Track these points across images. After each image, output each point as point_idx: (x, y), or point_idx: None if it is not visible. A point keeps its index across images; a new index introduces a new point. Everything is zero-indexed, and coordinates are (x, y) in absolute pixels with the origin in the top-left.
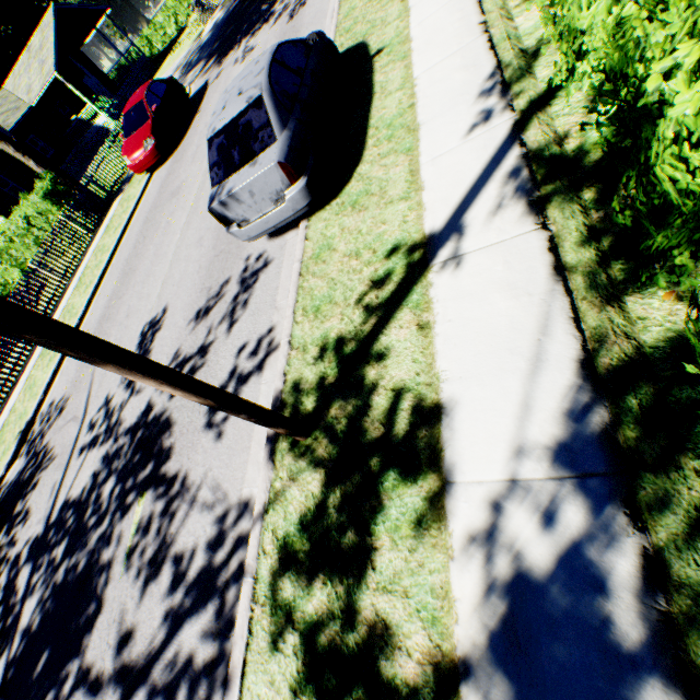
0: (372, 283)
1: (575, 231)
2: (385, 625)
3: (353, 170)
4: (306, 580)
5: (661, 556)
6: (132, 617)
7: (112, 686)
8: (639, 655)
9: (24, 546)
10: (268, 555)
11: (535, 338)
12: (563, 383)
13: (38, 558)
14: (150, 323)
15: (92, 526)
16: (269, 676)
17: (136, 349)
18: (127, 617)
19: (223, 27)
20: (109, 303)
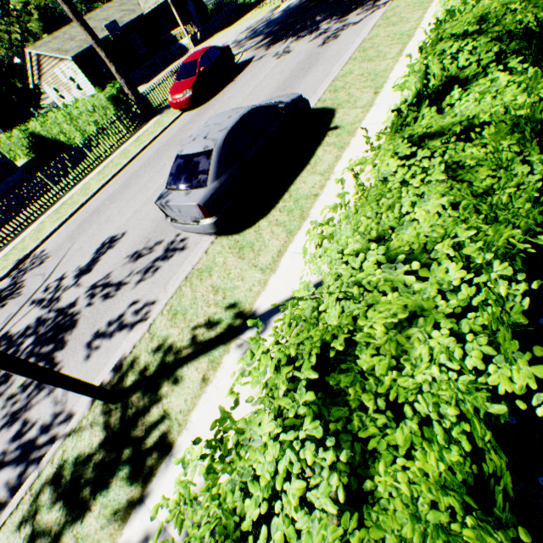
0: (208, 321)
1: None
2: None
3: (259, 219)
4: (56, 498)
5: None
6: None
7: None
8: None
9: None
10: (53, 464)
11: None
12: None
13: None
14: (112, 237)
15: None
16: (8, 541)
17: (95, 251)
18: None
19: (290, 14)
20: (106, 201)
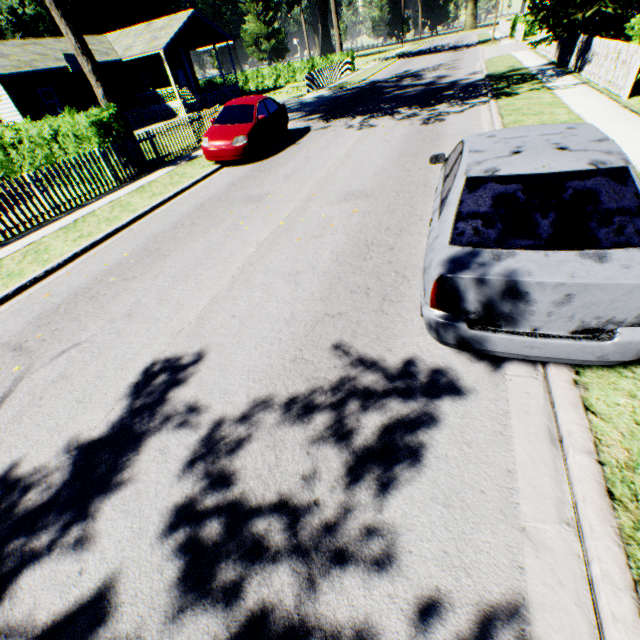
0: None
1: None
2: None
3: None
4: None
5: None
6: None
7: None
8: None
9: None
10: None
11: None
12: None
13: None
14: (169, 354)
15: None
16: None
17: (124, 388)
18: None
19: (331, 101)
20: (105, 275)
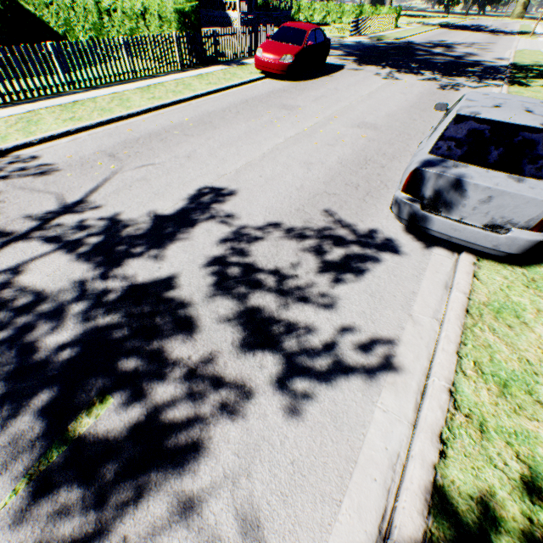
0: None
1: None
2: None
3: None
4: None
5: None
6: None
7: None
8: None
9: None
10: None
11: None
12: None
13: None
14: (215, 185)
15: None
16: None
17: (184, 195)
18: None
19: (367, 48)
20: (171, 129)
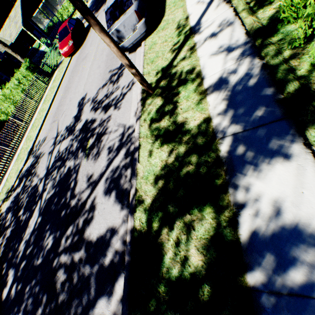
0: (172, 46)
1: (241, 3)
2: (186, 118)
3: (161, 20)
4: (158, 124)
5: (268, 62)
6: (92, 170)
7: (87, 189)
8: (262, 84)
9: (39, 179)
10: (143, 126)
11: (230, 34)
12: (239, 40)
13: (46, 178)
14: (81, 98)
15: (68, 159)
16: (148, 150)
17: (76, 107)
18: (89, 171)
19: (96, 1)
20: (60, 101)
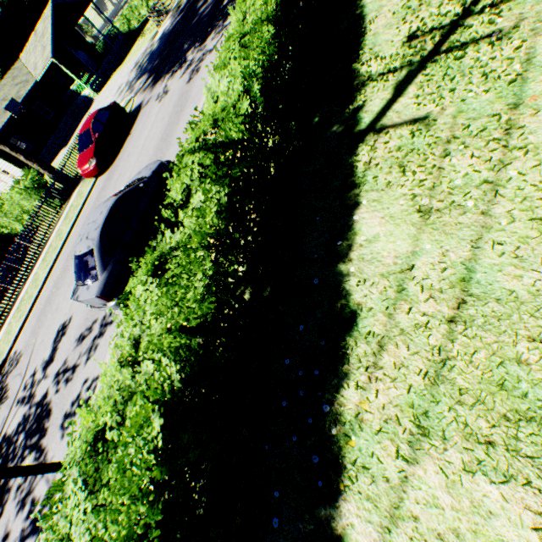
0: None
1: None
2: None
3: None
4: None
5: None
6: (12, 525)
7: None
8: None
9: None
10: None
11: None
12: None
13: None
14: (63, 325)
15: (11, 459)
16: None
17: (53, 341)
18: (10, 524)
19: (165, 43)
20: (53, 289)
